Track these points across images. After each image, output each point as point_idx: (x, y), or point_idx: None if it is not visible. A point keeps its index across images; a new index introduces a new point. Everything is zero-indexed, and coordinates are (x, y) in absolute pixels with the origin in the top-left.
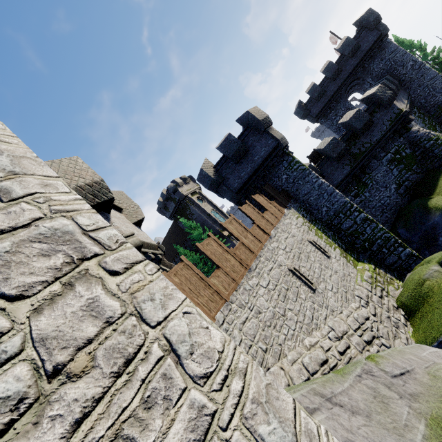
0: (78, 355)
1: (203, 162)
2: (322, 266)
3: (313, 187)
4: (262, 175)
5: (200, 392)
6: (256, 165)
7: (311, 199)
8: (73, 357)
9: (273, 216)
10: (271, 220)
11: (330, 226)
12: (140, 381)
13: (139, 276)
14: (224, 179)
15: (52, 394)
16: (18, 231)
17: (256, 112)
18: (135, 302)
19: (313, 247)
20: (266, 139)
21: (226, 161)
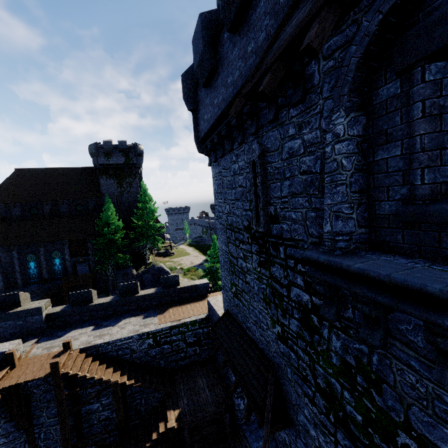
0: None
1: None
2: None
3: None
4: None
5: None
6: None
7: None
8: None
9: None
10: None
11: None
12: None
13: None
14: None
15: None
16: None
17: None
18: None
19: None
20: None
21: None
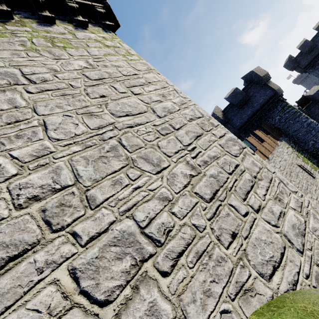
0: (257, 175)
1: (214, 108)
2: (309, 183)
3: (302, 125)
4: (259, 116)
5: (295, 195)
6: (255, 109)
7: (299, 135)
8: (257, 175)
9: (270, 145)
10: (268, 148)
11: (315, 156)
12: (276, 186)
13: (258, 157)
14: (229, 119)
15: (257, 182)
16: (223, 137)
17: (258, 70)
18: (264, 164)
19: (301, 169)
20: (265, 90)
21: (231, 107)
